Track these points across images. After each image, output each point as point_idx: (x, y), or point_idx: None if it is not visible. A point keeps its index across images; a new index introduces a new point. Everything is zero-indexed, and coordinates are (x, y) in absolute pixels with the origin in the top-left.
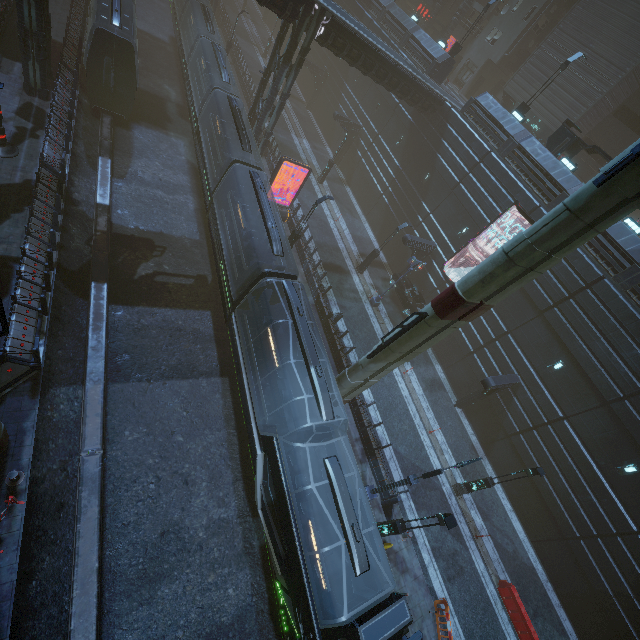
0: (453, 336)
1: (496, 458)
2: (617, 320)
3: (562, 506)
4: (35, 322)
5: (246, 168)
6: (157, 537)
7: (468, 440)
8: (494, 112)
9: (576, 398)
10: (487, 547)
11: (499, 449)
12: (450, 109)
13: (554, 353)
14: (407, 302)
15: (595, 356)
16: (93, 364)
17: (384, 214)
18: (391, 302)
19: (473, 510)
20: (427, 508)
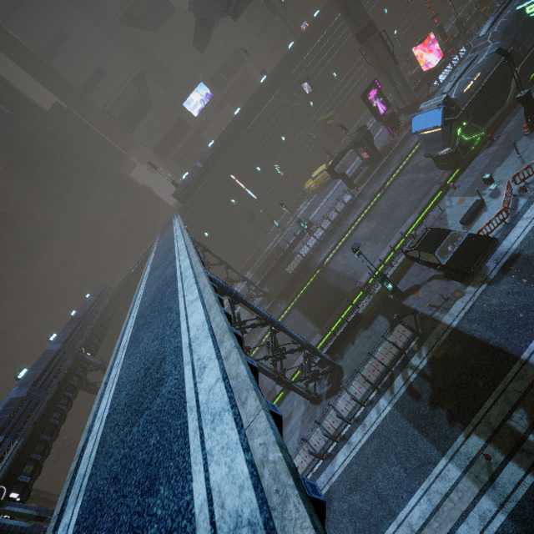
0: None
1: None
2: None
3: None
4: (448, 74)
5: None
6: None
7: None
8: None
9: None
10: None
11: None
12: None
13: None
14: None
15: None
16: None
17: None
18: None
19: None
20: None
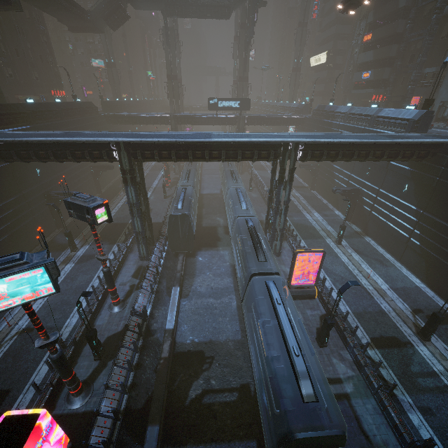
0: None
1: None
2: None
3: None
4: None
5: (263, 277)
6: None
7: None
8: None
9: None
10: None
11: None
12: None
13: None
14: None
15: None
16: None
17: (421, 256)
18: None
19: None
20: None
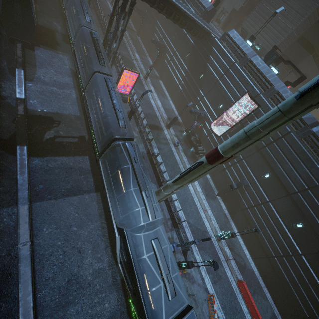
0: None
1: (236, 220)
2: (296, 154)
3: (267, 242)
4: None
5: (102, 75)
6: (65, 283)
7: (223, 212)
8: (237, 40)
9: (275, 192)
10: (232, 264)
11: (238, 216)
12: (214, 38)
13: (265, 170)
14: (192, 144)
15: (285, 171)
16: (21, 194)
17: (180, 96)
18: (184, 143)
19: (225, 247)
20: (204, 249)
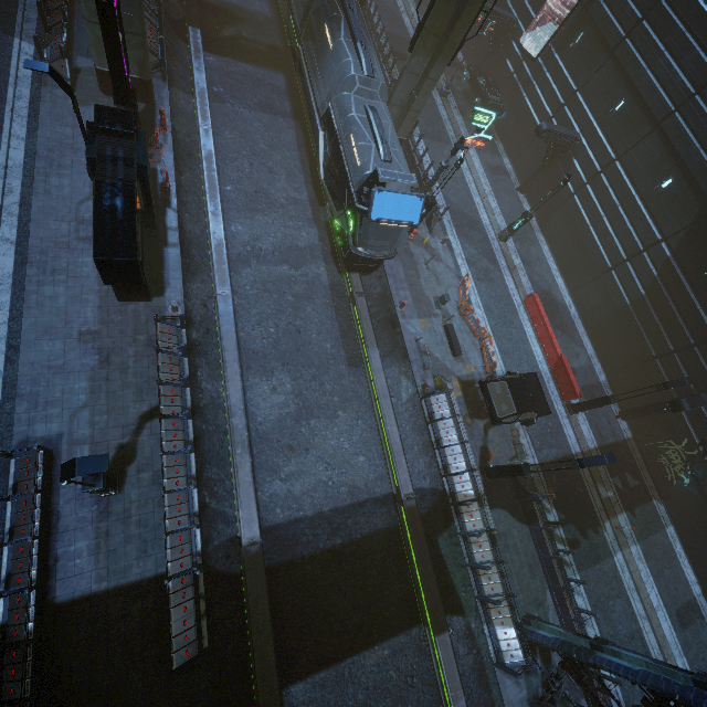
0: (524, 120)
1: (550, 230)
2: (685, 25)
3: (601, 247)
4: (156, 35)
5: None
6: (253, 192)
7: None
8: None
9: (631, 133)
10: (522, 279)
11: (554, 220)
12: None
13: (618, 94)
14: (479, 90)
15: (656, 77)
16: (198, 79)
17: None
18: (464, 99)
19: (515, 256)
20: (468, 238)
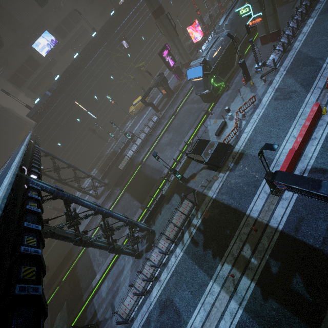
0: None
1: None
2: None
3: None
4: (207, 46)
5: None
6: None
7: None
8: None
9: None
10: None
11: None
12: None
13: None
14: None
15: None
16: None
17: None
18: None
19: None
20: (294, 74)
